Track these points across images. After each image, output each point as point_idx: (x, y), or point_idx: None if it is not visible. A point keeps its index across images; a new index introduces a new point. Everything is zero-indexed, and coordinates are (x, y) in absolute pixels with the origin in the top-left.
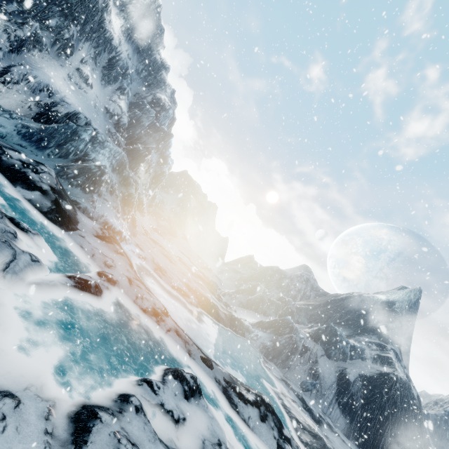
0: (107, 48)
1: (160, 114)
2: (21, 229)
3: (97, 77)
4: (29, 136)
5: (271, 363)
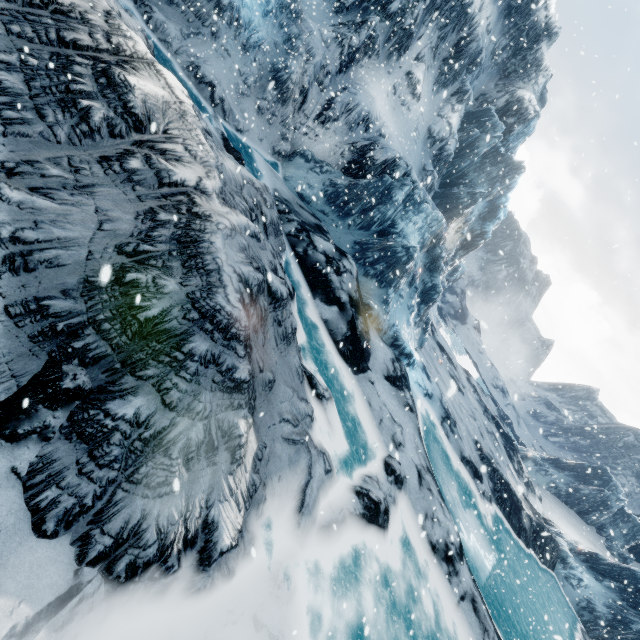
0: (458, 23)
1: (512, 129)
2: (317, 396)
3: (429, 80)
4: (334, 198)
5: None
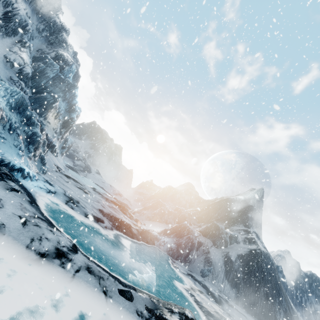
0: (2, 2)
1: (64, 68)
2: None
3: None
4: None
5: (177, 261)
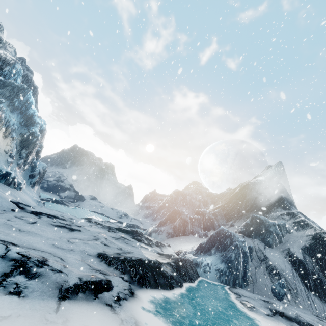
0: None
1: (2, 68)
2: None
3: None
4: None
5: (238, 290)
